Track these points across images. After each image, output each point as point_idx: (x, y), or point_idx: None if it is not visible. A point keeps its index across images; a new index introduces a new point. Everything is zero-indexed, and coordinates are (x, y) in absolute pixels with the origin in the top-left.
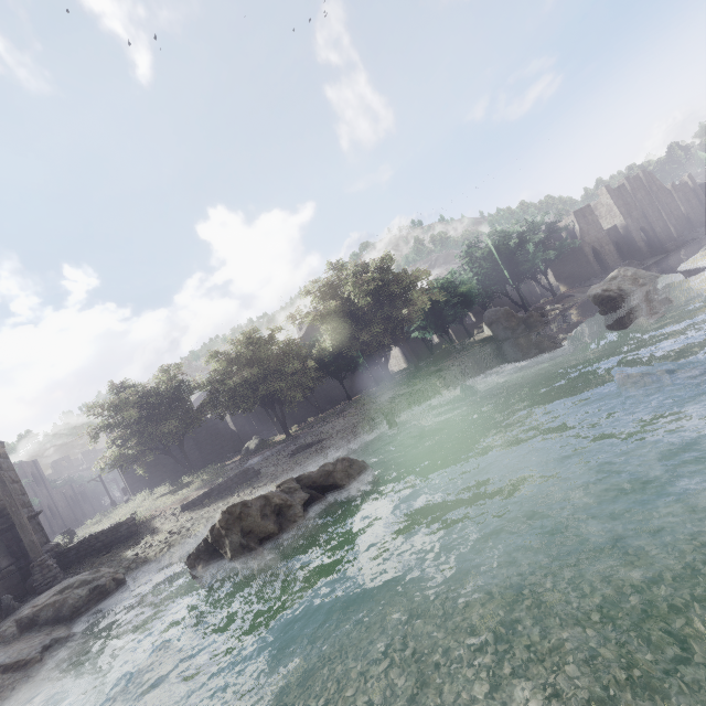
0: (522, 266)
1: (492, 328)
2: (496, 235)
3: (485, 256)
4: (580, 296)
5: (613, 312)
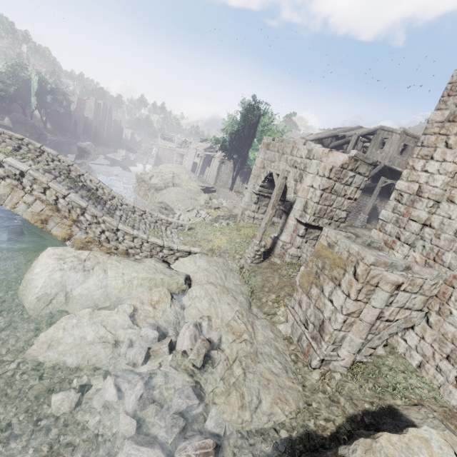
0: (45, 104)
1: (16, 124)
2: (41, 77)
3: (27, 81)
4: (61, 138)
5: (87, 158)
